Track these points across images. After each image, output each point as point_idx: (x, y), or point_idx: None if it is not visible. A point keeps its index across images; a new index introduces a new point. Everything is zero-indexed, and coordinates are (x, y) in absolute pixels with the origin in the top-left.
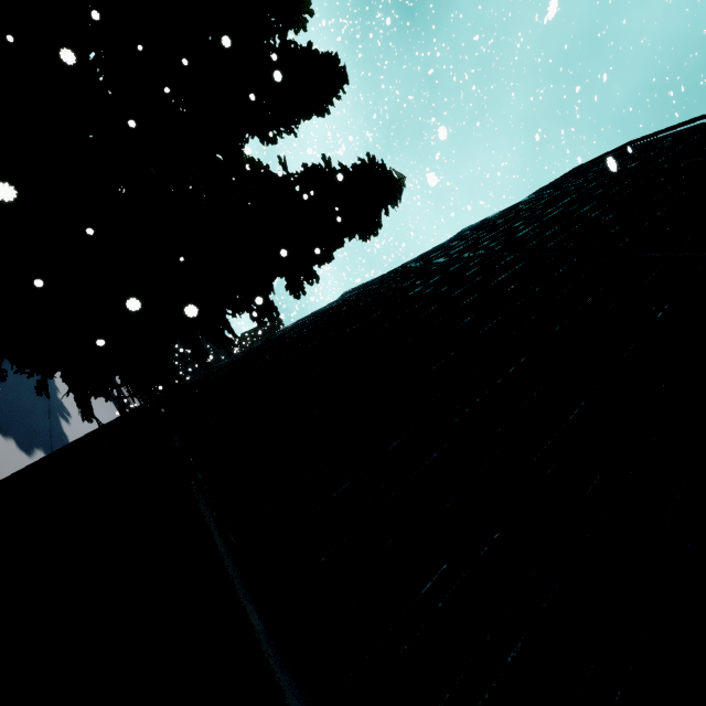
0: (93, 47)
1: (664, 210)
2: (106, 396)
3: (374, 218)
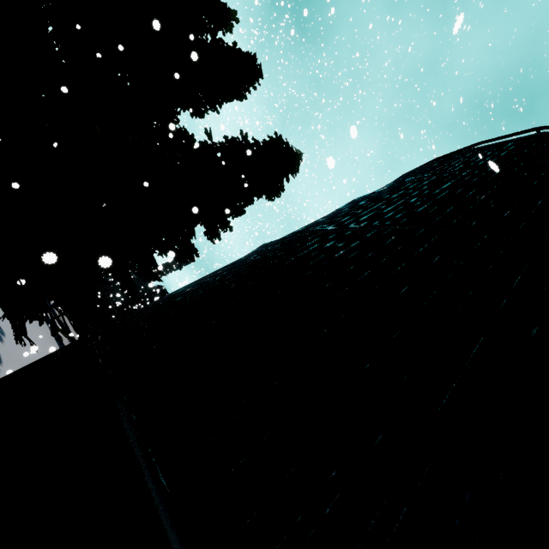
0: (51, 22)
1: (543, 200)
2: (40, 320)
3: (278, 183)
